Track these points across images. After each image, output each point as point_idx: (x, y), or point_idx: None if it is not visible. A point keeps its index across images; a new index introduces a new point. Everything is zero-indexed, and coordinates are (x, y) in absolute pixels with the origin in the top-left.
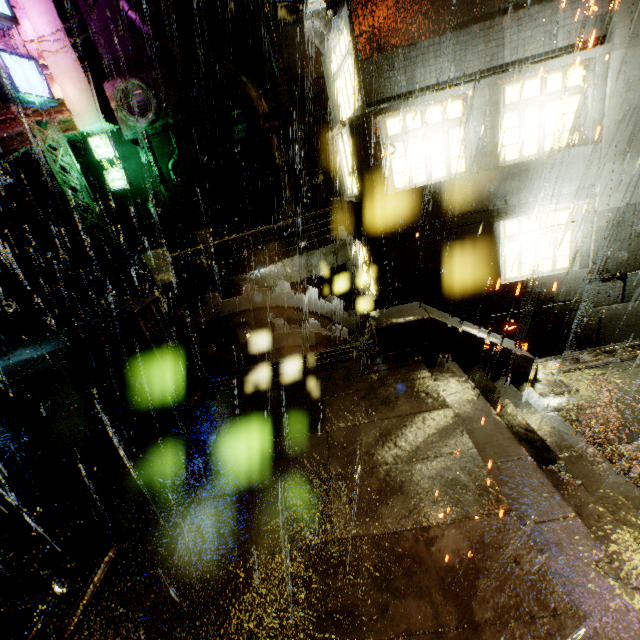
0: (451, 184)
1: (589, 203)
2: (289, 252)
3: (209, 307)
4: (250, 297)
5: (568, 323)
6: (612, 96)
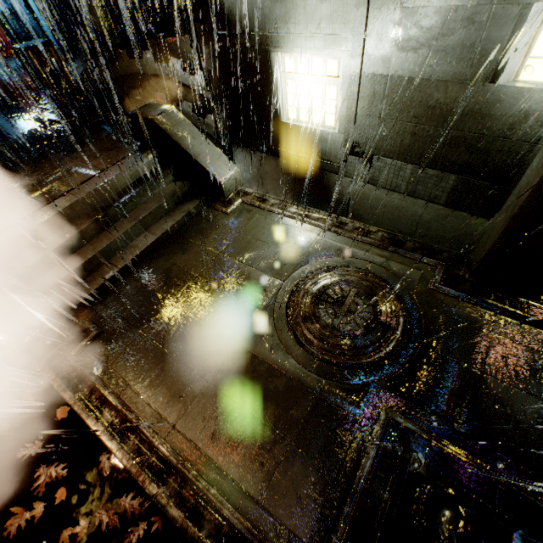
0: None
1: (347, 58)
2: None
3: (120, 62)
4: (148, 63)
5: (327, 182)
6: None
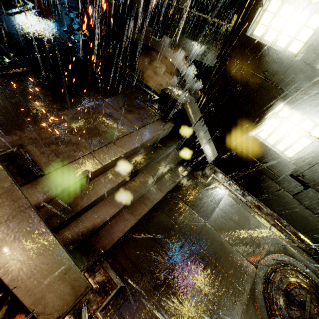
0: (279, 56)
1: None
2: (205, 41)
3: (142, 35)
4: (161, 45)
5: (261, 179)
6: None
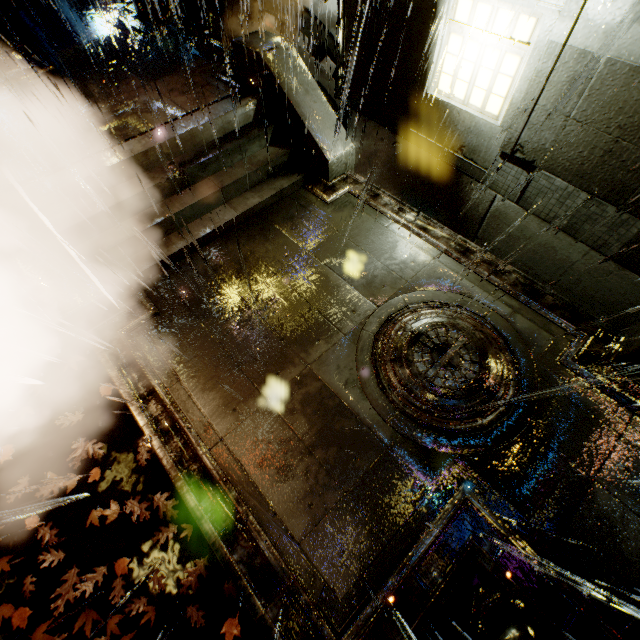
0: None
1: (552, 18)
2: None
3: None
4: None
5: (462, 189)
6: None
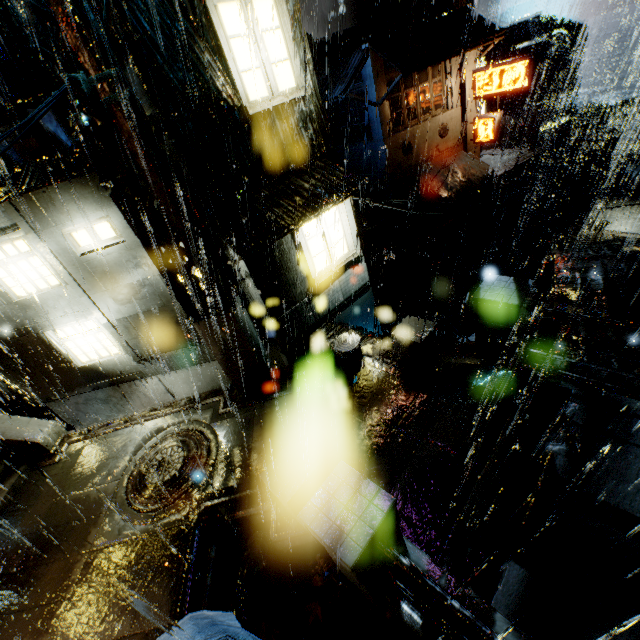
0: None
1: (96, 318)
2: None
3: None
4: None
5: (143, 386)
6: (51, 259)
